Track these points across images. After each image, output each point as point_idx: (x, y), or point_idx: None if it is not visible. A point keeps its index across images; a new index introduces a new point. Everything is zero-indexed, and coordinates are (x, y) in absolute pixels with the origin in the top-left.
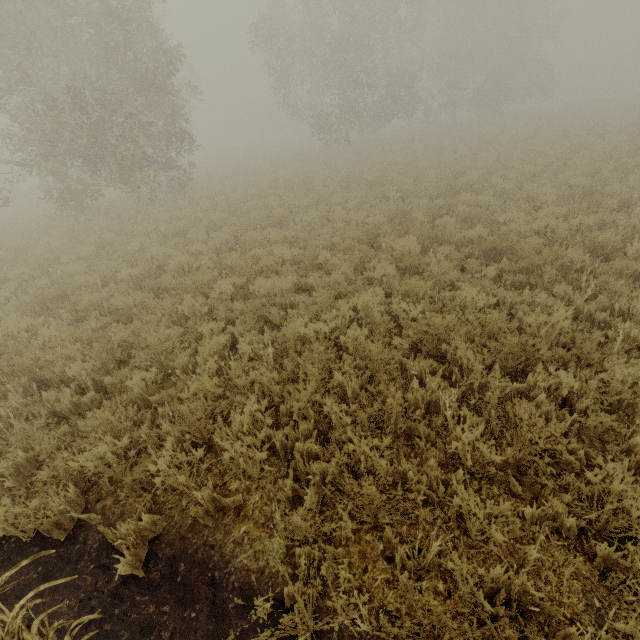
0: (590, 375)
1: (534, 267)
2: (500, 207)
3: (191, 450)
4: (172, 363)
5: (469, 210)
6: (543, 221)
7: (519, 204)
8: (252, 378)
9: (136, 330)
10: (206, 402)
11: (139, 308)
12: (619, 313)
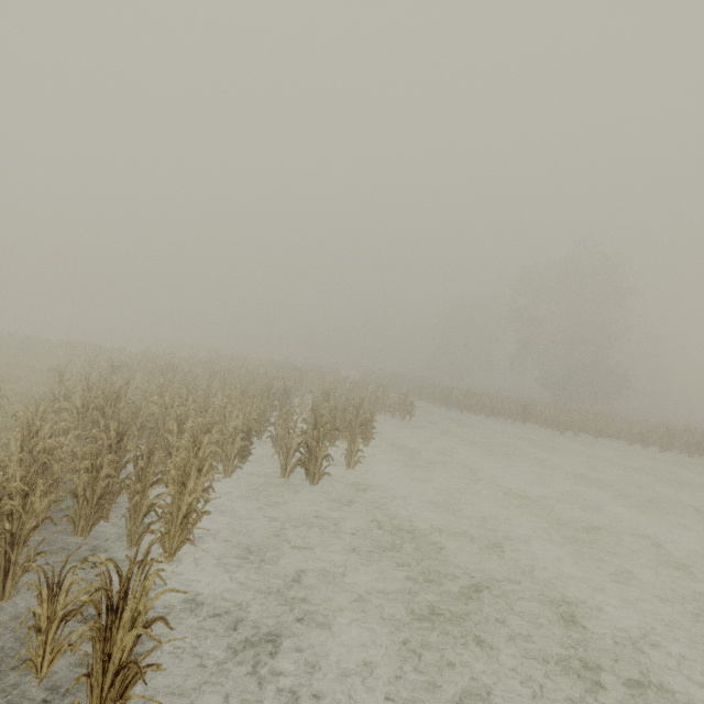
0: None
1: None
2: None
3: None
4: None
5: None
6: None
7: None
8: None
9: None
10: None
11: None
12: None
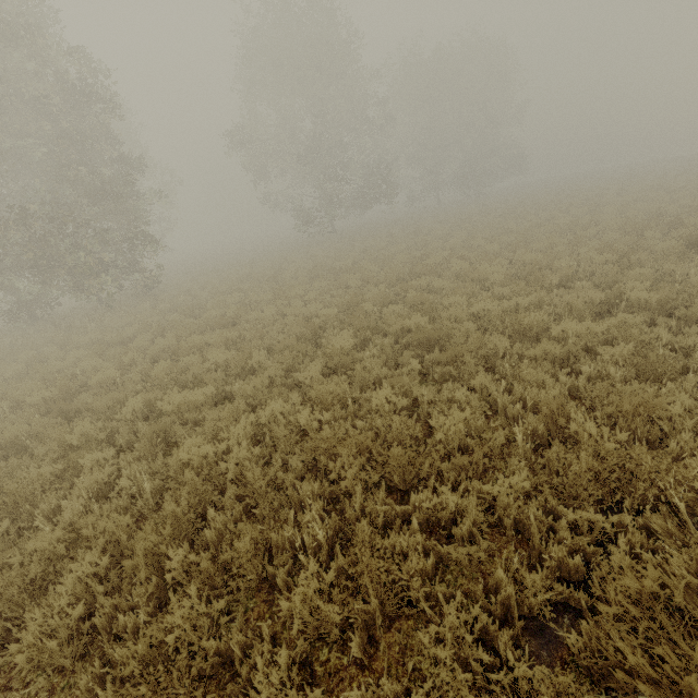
0: (480, 487)
1: (460, 357)
2: (454, 289)
3: (1, 637)
4: (35, 510)
5: (415, 296)
6: (480, 304)
7: (466, 286)
8: (101, 527)
9: (13, 469)
10: (50, 562)
11: (31, 439)
12: (533, 404)
